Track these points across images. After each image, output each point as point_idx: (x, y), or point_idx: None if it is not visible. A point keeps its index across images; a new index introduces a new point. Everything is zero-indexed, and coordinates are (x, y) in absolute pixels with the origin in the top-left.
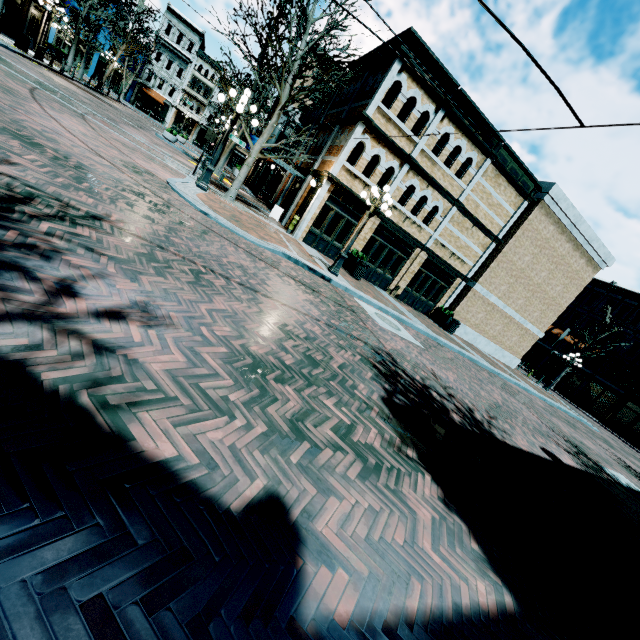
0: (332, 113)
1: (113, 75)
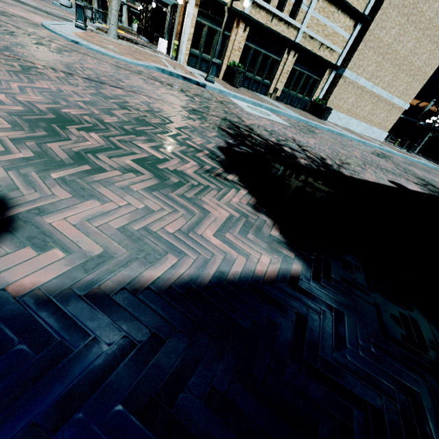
0: None
1: None
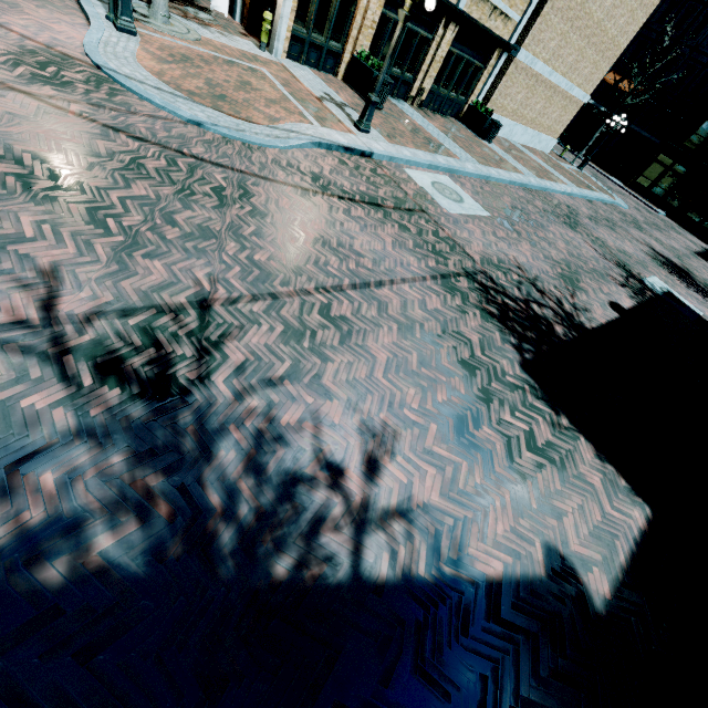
0: None
1: None
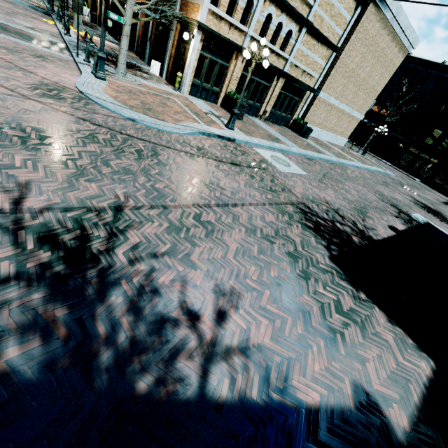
0: None
1: None
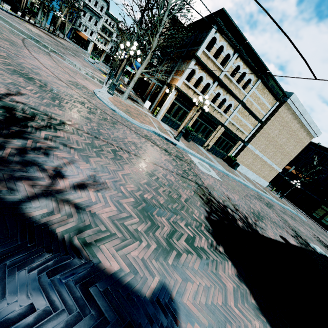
0: (178, 51)
1: (60, 23)
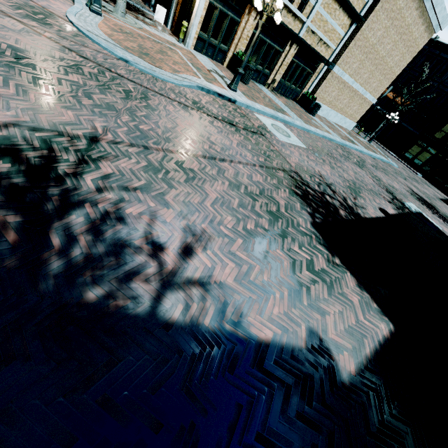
0: None
1: None
